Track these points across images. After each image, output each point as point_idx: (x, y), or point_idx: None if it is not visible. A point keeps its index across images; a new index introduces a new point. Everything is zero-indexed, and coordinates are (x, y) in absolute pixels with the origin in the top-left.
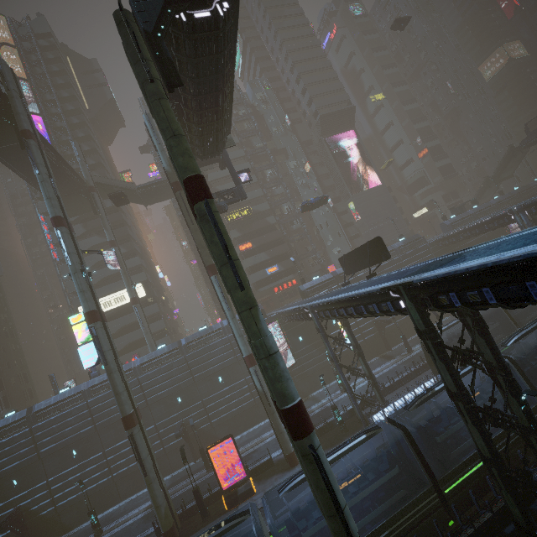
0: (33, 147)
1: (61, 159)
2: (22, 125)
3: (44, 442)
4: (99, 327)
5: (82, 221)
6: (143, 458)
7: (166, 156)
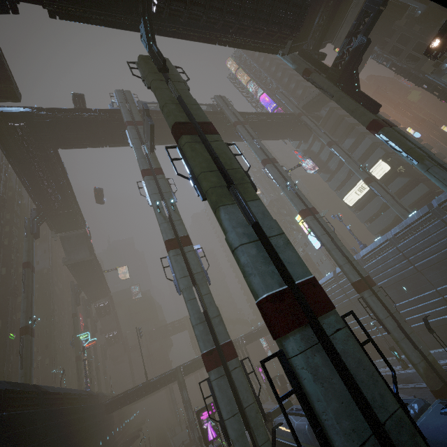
0: (239, 129)
1: (271, 114)
2: (232, 122)
3: (349, 293)
4: (309, 220)
5: (317, 137)
6: (381, 318)
7: (288, 58)
